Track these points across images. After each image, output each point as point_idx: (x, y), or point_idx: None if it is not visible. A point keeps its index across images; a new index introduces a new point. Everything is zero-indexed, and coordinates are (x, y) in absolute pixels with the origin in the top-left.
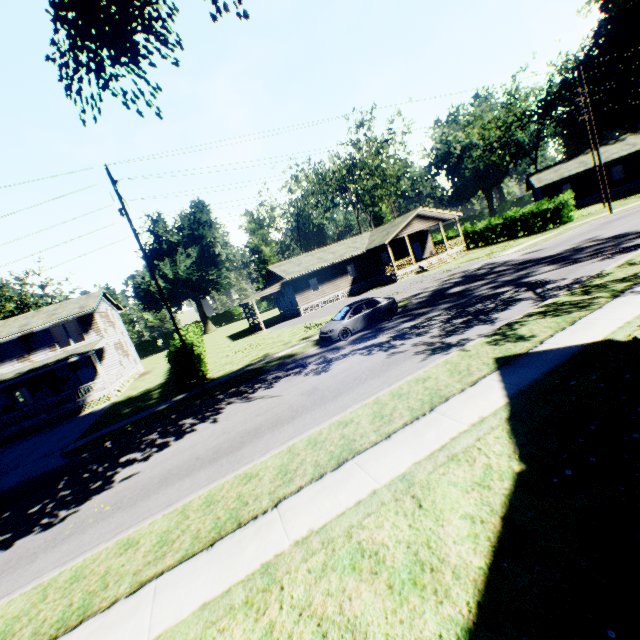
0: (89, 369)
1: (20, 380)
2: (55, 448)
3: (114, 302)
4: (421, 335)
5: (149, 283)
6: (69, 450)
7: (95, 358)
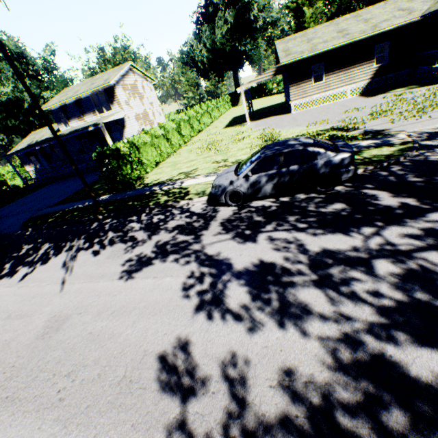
0: (118, 134)
1: (82, 134)
2: (48, 204)
3: (145, 74)
4: (281, 325)
5: (195, 52)
6: (32, 217)
7: (104, 130)
